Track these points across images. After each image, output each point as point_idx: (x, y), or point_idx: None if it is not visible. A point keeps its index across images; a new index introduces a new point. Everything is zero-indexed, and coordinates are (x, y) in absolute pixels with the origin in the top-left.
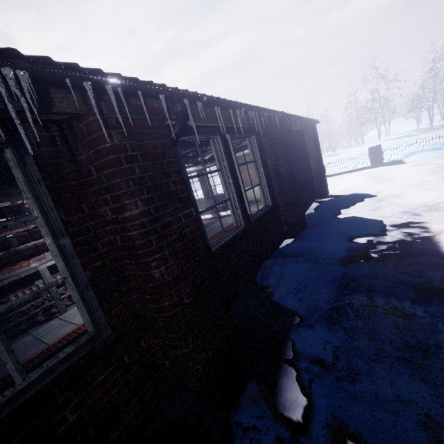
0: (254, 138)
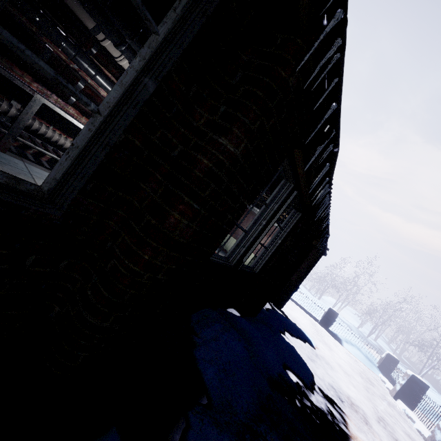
0: (299, 216)
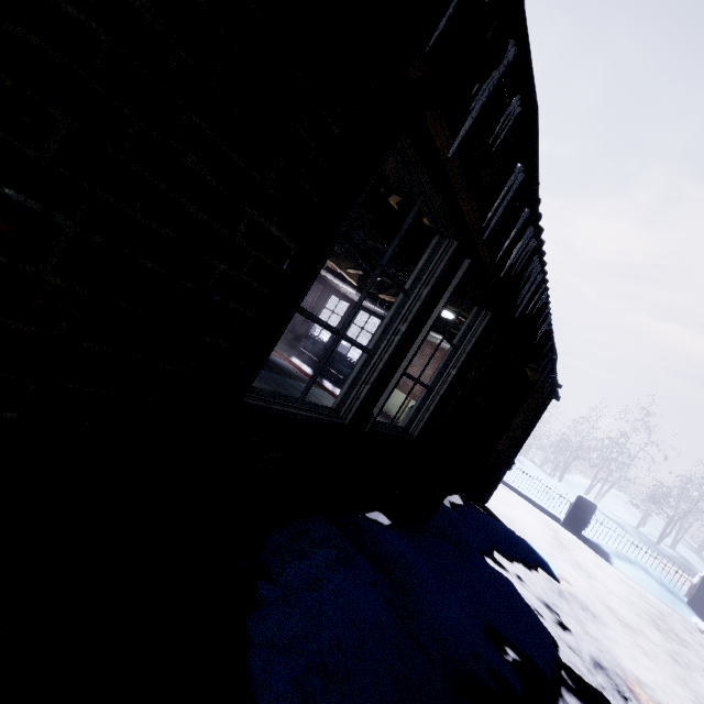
0: (488, 318)
